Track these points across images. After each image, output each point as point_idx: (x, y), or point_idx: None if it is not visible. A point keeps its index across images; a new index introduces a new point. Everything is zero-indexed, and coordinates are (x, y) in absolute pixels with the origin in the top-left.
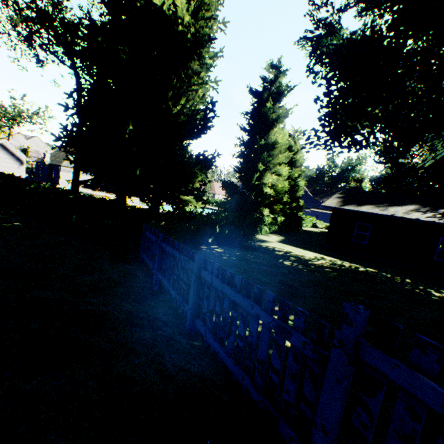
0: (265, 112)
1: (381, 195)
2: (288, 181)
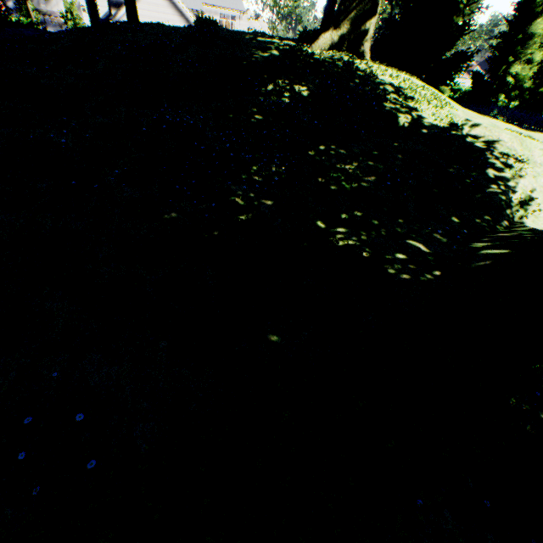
0: (531, 8)
1: None
2: (539, 66)
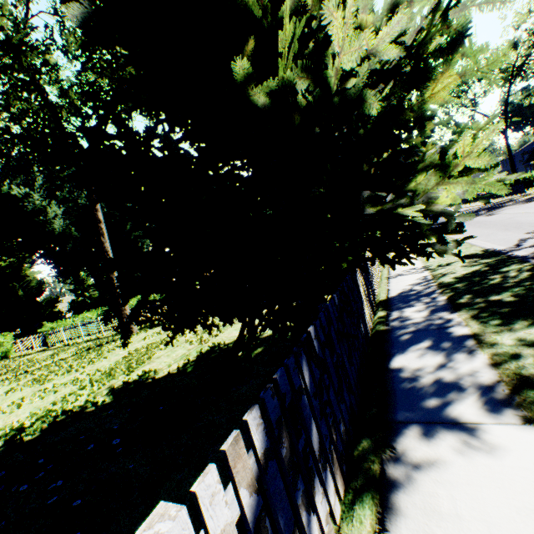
0: None
1: None
2: None
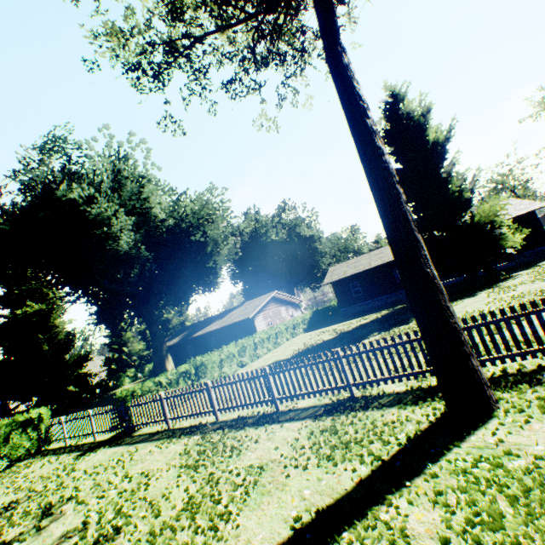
0: None
1: (187, 327)
2: None
